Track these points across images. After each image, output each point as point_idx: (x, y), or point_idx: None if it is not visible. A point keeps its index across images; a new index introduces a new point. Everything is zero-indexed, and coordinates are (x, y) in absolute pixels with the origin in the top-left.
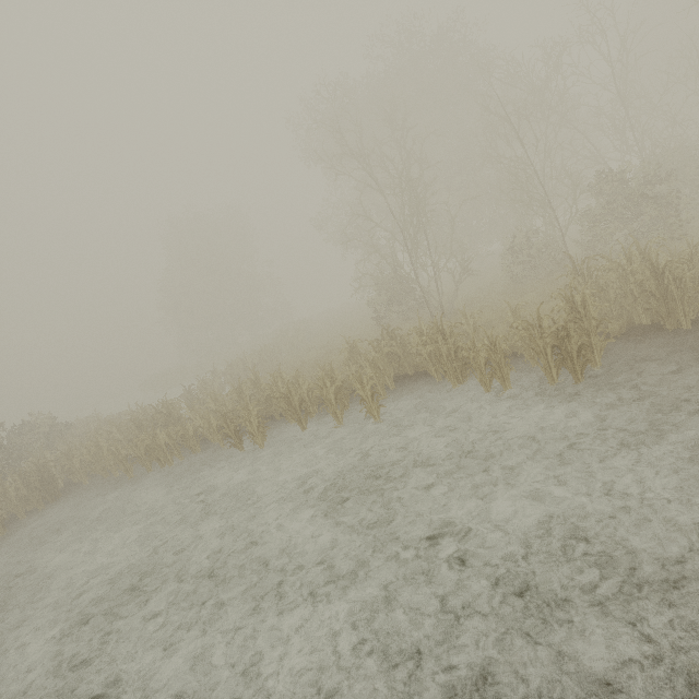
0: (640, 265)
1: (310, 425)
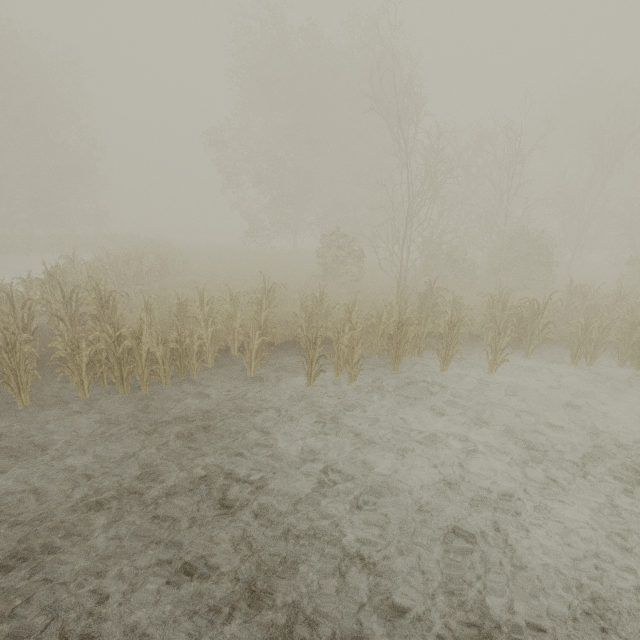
0: (635, 302)
1: (387, 366)
